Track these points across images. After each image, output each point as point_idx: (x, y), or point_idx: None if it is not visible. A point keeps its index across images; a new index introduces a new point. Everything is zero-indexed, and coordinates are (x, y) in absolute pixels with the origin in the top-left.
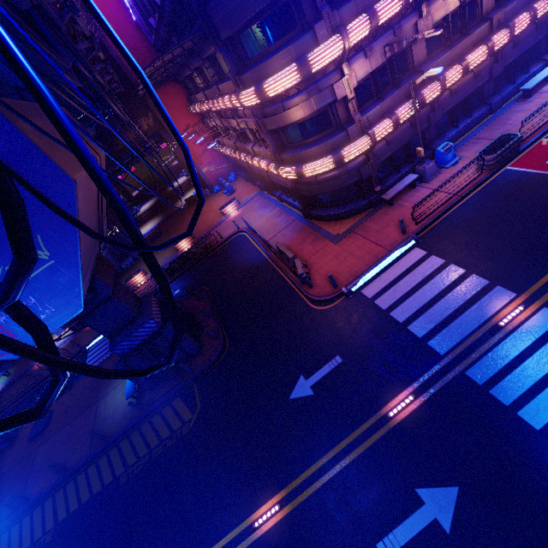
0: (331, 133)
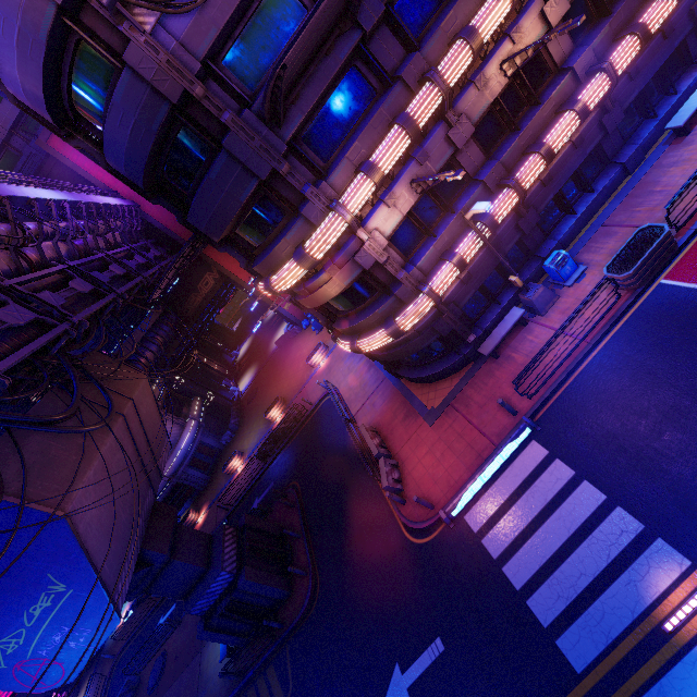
0: (378, 298)
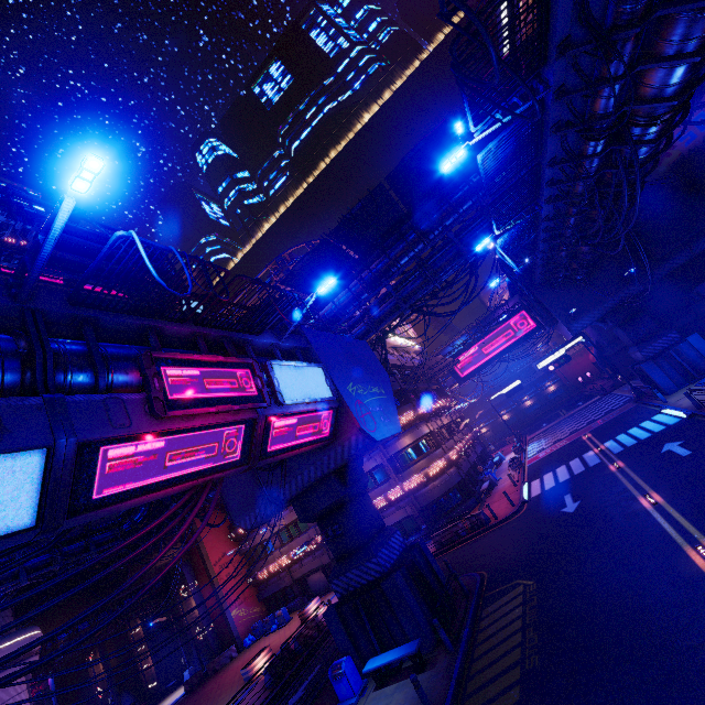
0: (432, 451)
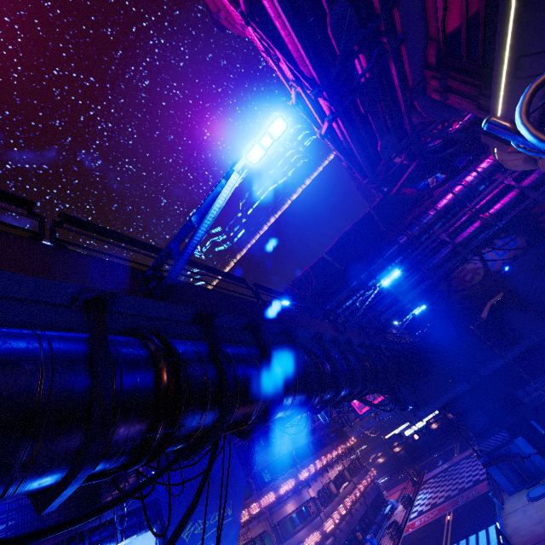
0: (312, 519)
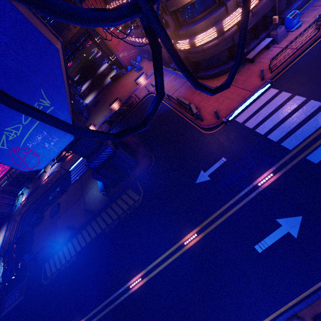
0: (215, 9)
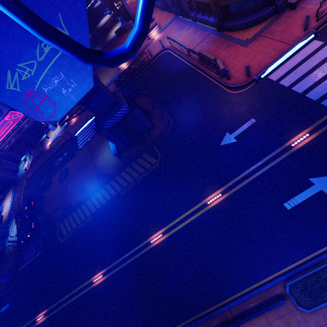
0: None
